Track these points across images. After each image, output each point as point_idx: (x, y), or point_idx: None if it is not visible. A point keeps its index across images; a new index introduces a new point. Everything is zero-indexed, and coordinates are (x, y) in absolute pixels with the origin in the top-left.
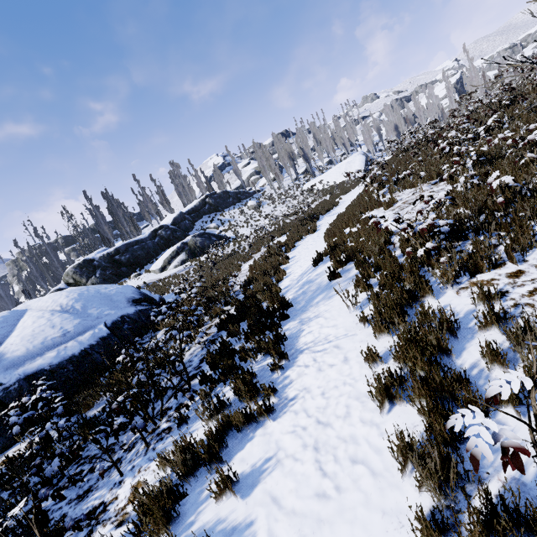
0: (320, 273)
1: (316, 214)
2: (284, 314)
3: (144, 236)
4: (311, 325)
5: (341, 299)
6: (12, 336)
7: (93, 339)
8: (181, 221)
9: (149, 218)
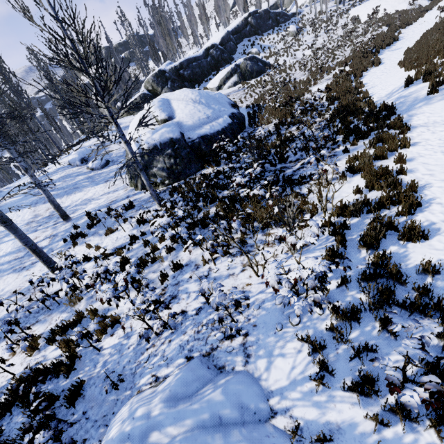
0: (413, 91)
1: (377, 47)
2: (394, 112)
3: (199, 53)
4: (419, 117)
5: (441, 104)
6: (178, 113)
7: (225, 123)
8: (227, 41)
9: (187, 35)
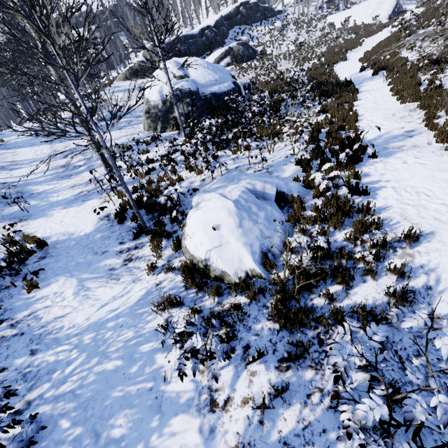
0: (364, 74)
1: (346, 48)
2: (351, 84)
3: (195, 32)
4: (365, 87)
5: (378, 81)
6: (192, 73)
7: (229, 87)
8: (220, 25)
9: (178, 14)
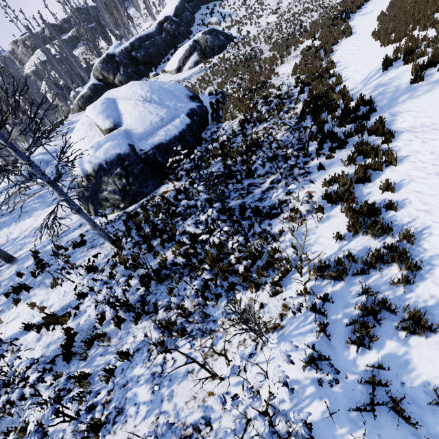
0: (393, 77)
1: (347, 11)
2: (373, 109)
3: (152, 29)
4: (404, 117)
5: (428, 98)
6: (125, 118)
7: (183, 125)
8: (182, 11)
9: (138, 6)
